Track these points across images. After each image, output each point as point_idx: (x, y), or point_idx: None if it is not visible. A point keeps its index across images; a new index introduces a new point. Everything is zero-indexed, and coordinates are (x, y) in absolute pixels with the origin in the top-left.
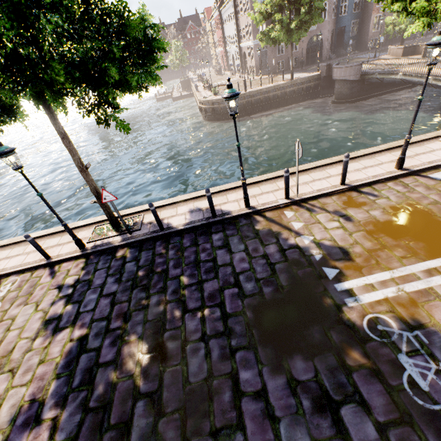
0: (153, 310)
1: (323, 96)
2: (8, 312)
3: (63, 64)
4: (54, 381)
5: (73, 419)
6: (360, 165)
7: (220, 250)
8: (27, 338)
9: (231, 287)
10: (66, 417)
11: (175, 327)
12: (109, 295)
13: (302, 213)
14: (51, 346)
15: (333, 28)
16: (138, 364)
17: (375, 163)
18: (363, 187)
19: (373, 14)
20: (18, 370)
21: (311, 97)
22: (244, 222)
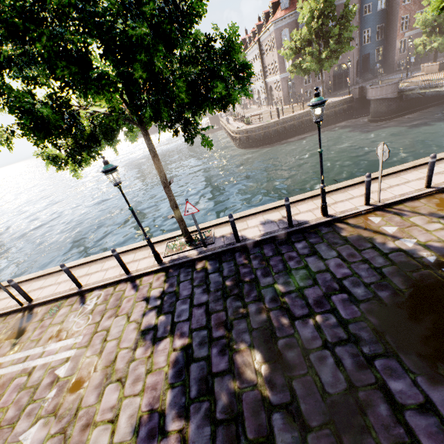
0: (255, 318)
1: (357, 117)
2: (100, 324)
3: (186, 82)
4: (168, 391)
5: (202, 431)
6: (440, 168)
7: (309, 257)
8: (127, 348)
9: (337, 293)
10: (194, 430)
11: (287, 335)
12: (201, 305)
13: (391, 218)
14: (154, 355)
15: (358, 56)
16: (258, 373)
17: None
18: None
19: (397, 39)
20: (126, 379)
21: (344, 119)
22: (325, 230)
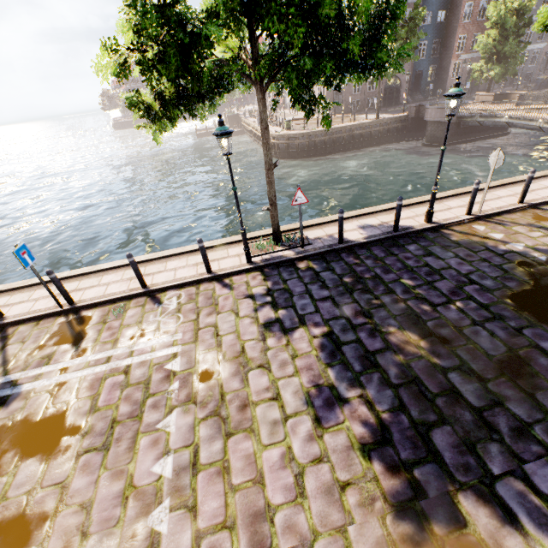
0: (393, 307)
1: (410, 139)
2: (200, 321)
3: (362, 35)
4: (328, 369)
5: (384, 394)
6: None
7: (426, 258)
8: (253, 340)
9: (468, 285)
10: (374, 394)
11: (434, 318)
12: (324, 299)
13: (495, 227)
14: (293, 343)
15: (411, 71)
16: (419, 347)
17: (540, 187)
18: (542, 205)
19: (452, 60)
20: (270, 365)
21: (396, 139)
22: (433, 235)
